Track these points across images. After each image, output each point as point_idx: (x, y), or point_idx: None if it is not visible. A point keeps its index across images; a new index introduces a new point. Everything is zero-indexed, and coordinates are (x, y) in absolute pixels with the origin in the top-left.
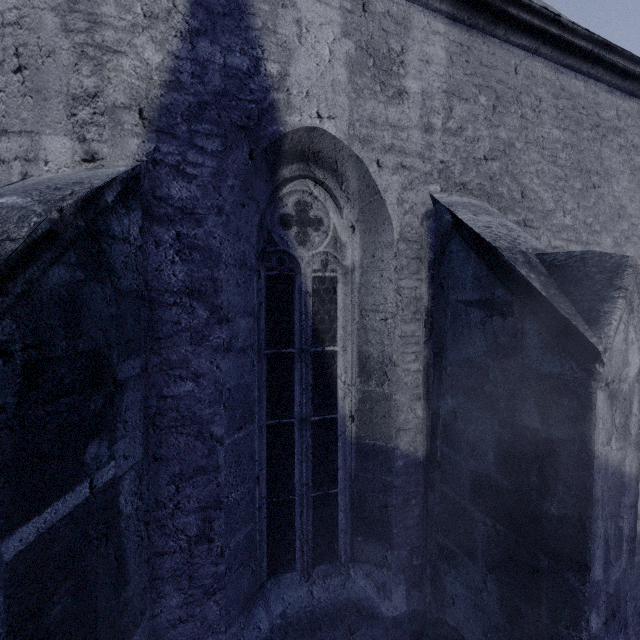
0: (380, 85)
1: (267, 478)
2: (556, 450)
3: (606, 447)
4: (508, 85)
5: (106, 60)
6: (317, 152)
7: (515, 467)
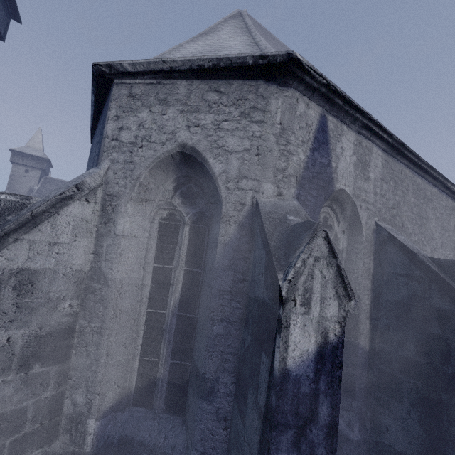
0: (362, 174)
1: None
2: (449, 343)
3: None
4: (399, 178)
5: (289, 157)
6: (338, 198)
7: (427, 352)
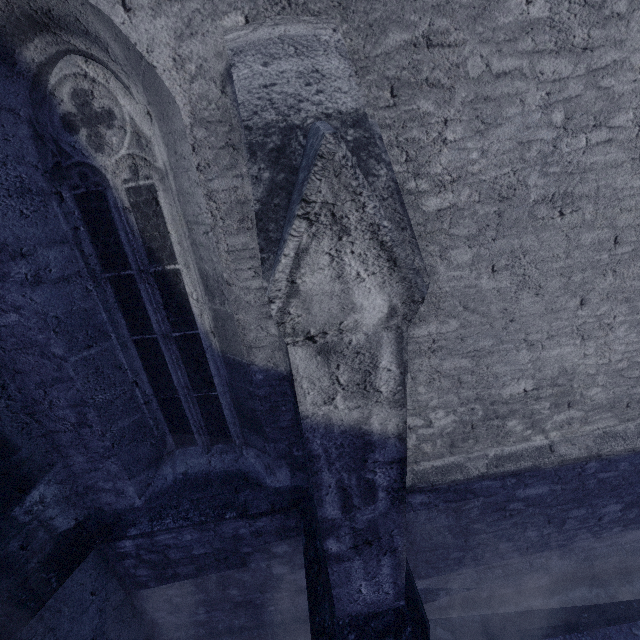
0: None
1: (150, 381)
2: None
3: (324, 407)
4: None
5: None
6: (48, 11)
7: None
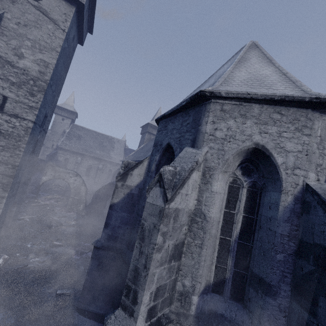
0: None
1: None
2: None
3: None
4: None
5: (324, 157)
6: None
7: None
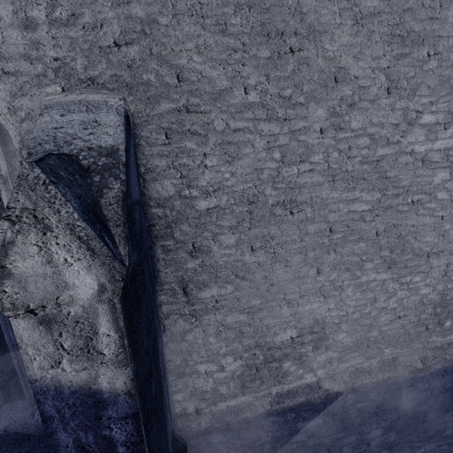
0: None
1: None
2: None
3: (52, 370)
4: None
5: None
6: None
7: None
